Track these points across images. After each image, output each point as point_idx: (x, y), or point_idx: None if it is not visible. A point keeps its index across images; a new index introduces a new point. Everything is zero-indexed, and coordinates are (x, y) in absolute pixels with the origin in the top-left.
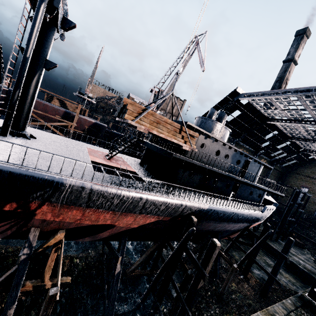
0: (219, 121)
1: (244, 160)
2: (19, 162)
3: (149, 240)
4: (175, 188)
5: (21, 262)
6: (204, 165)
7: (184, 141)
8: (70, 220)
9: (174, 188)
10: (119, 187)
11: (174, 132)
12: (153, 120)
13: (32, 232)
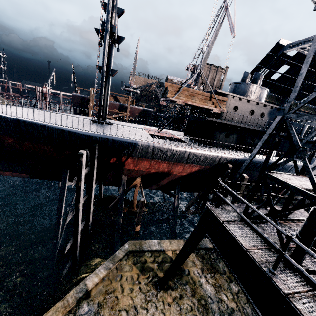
0: (255, 82)
1: None
2: (114, 134)
3: (198, 190)
4: (214, 147)
5: (121, 194)
6: (236, 123)
7: (214, 106)
8: (143, 169)
9: (212, 147)
10: (170, 144)
11: (205, 100)
12: (188, 94)
13: (123, 178)
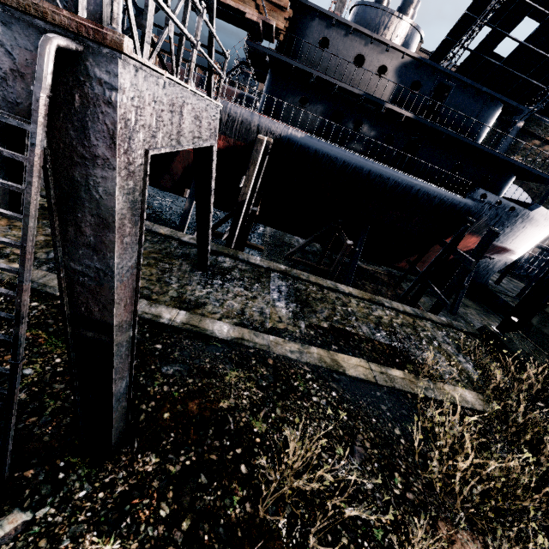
0: (399, 11)
1: (432, 84)
2: None
3: None
4: None
5: None
6: (308, 66)
7: (258, 12)
8: None
9: None
10: None
11: None
12: None
13: None
